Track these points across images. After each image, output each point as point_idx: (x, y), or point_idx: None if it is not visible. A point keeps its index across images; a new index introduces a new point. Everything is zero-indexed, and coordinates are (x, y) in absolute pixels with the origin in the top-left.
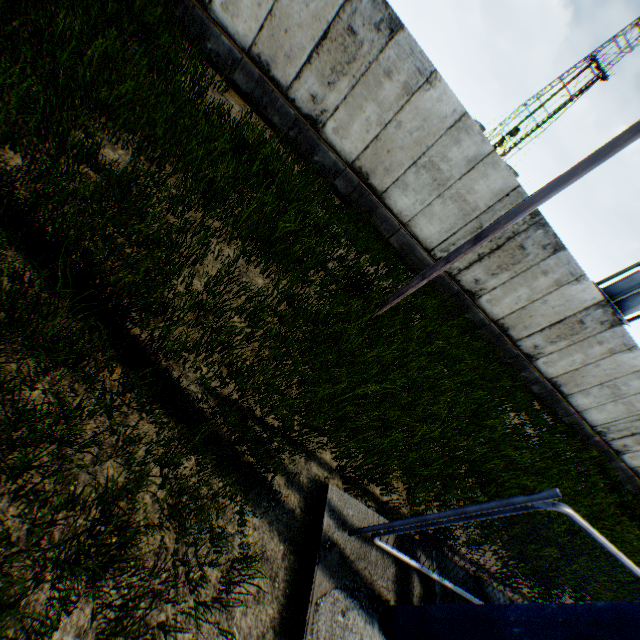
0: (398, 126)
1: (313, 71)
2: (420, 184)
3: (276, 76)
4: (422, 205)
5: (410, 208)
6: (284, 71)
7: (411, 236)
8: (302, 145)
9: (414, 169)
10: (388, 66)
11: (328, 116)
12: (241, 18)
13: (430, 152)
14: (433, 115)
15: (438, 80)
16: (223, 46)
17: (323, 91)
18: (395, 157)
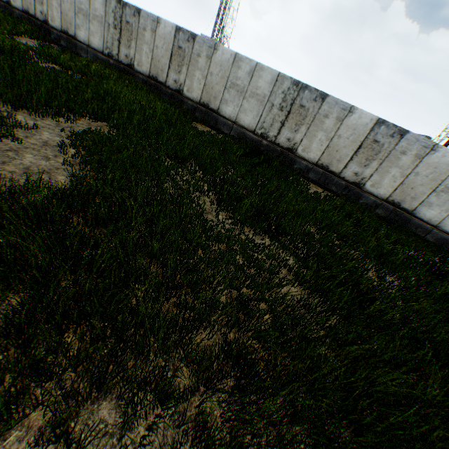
0: (415, 174)
1: (354, 162)
2: (440, 201)
3: (332, 169)
4: (446, 212)
5: (436, 216)
6: (336, 166)
7: (442, 232)
8: (350, 196)
9: (433, 194)
10: (401, 149)
11: (366, 180)
12: (312, 152)
13: (443, 182)
14: (440, 164)
15: (438, 147)
16: (302, 164)
17: (361, 169)
18: (417, 190)
